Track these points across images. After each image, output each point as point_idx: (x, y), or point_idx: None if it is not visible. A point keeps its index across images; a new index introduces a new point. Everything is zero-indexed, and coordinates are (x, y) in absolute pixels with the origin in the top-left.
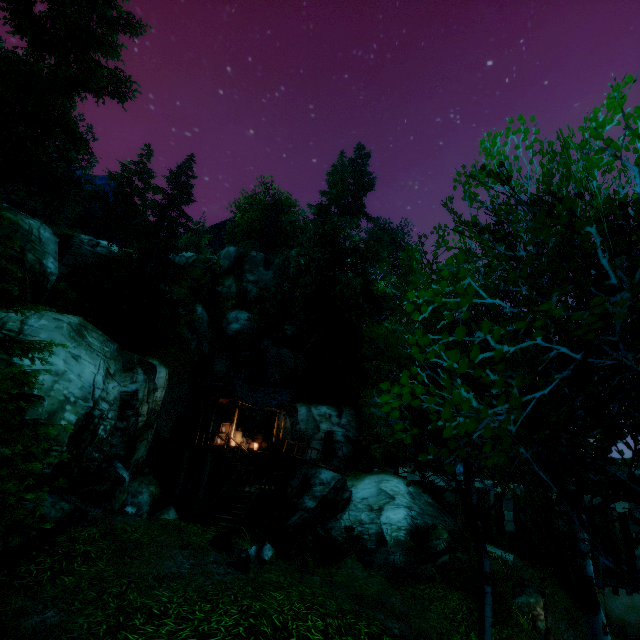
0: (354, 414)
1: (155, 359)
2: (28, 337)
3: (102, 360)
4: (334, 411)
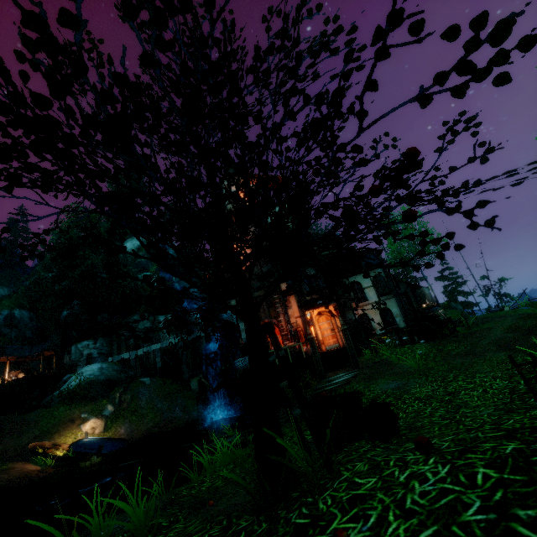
0: (106, 339)
1: None
2: None
3: None
4: (92, 341)
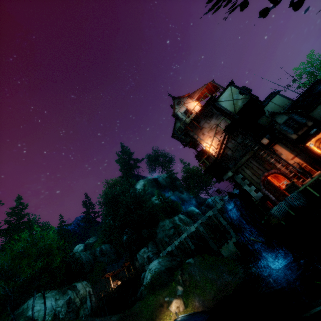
0: (152, 243)
1: (75, 283)
2: (29, 307)
3: (52, 297)
4: (145, 248)
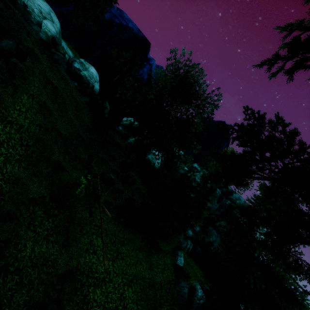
0: None
1: None
2: None
3: None
4: None
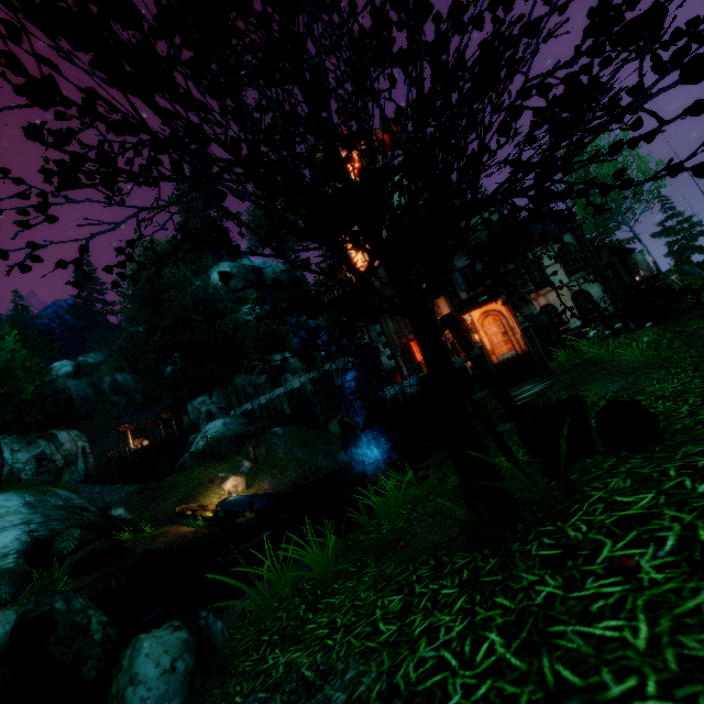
0: (221, 391)
1: (54, 430)
2: None
3: (5, 447)
4: (207, 397)
